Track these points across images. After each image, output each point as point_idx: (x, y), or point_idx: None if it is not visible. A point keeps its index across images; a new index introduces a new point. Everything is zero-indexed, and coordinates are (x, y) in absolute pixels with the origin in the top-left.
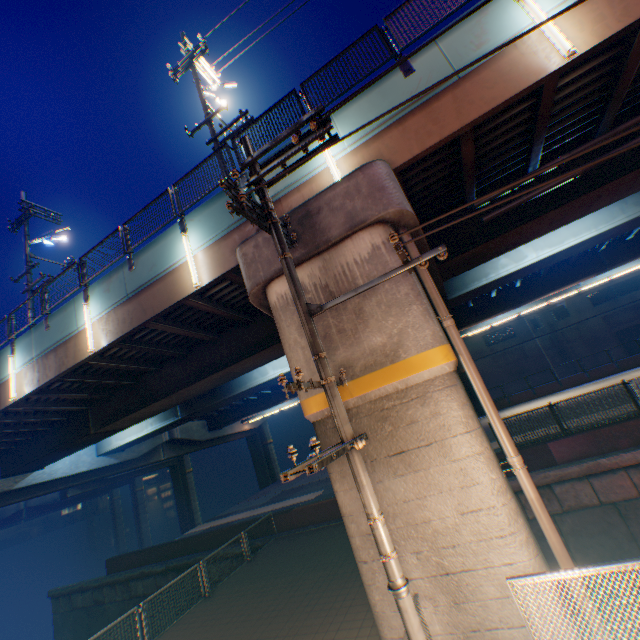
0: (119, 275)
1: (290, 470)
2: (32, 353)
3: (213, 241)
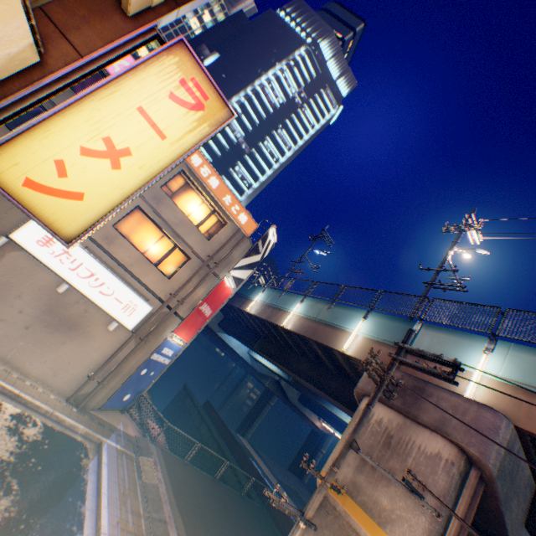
0: (321, 305)
1: (268, 490)
2: (267, 299)
3: (371, 337)
